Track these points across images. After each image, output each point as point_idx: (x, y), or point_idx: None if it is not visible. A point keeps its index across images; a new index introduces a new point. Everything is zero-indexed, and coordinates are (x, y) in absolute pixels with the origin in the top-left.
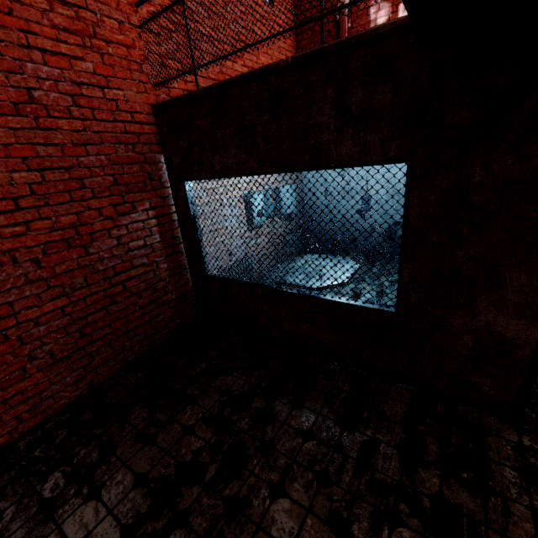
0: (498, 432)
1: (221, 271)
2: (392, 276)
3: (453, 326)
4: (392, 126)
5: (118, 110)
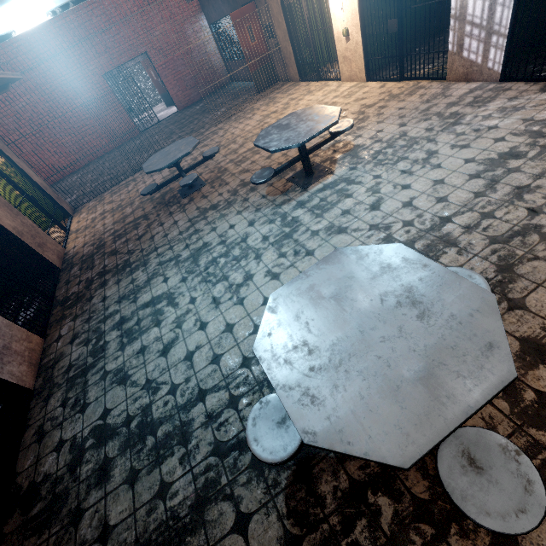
0: None
1: None
2: None
3: None
4: (227, 5)
5: (189, 6)
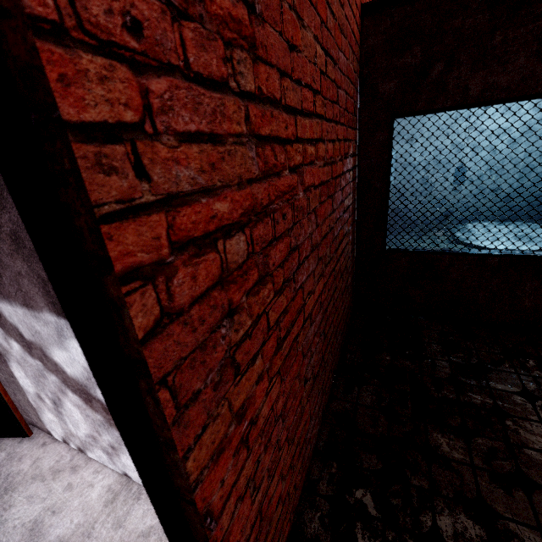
0: None
1: None
2: None
3: None
4: None
5: None
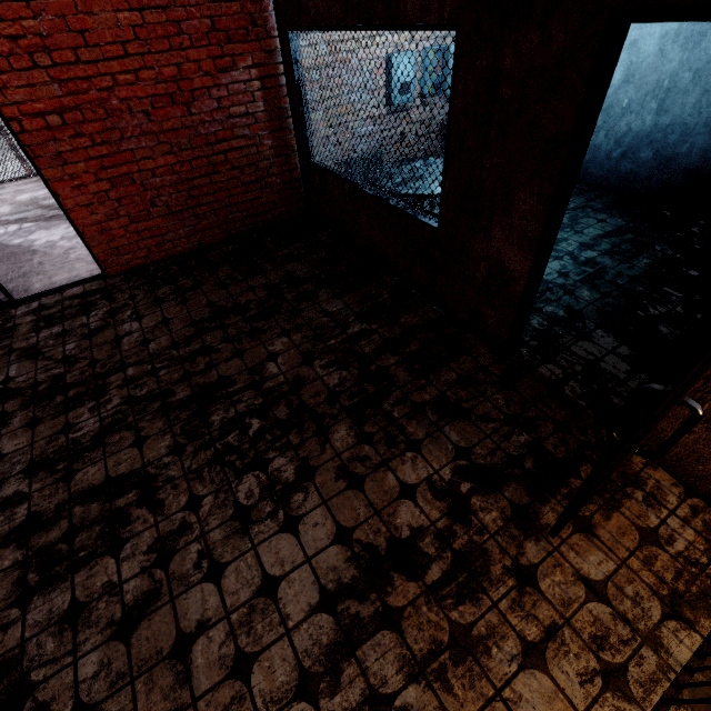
0: (477, 356)
1: (337, 164)
2: (440, 185)
3: (475, 251)
4: None
5: None
